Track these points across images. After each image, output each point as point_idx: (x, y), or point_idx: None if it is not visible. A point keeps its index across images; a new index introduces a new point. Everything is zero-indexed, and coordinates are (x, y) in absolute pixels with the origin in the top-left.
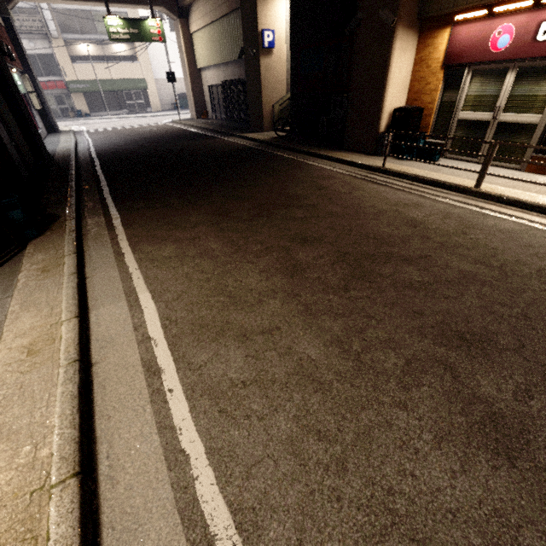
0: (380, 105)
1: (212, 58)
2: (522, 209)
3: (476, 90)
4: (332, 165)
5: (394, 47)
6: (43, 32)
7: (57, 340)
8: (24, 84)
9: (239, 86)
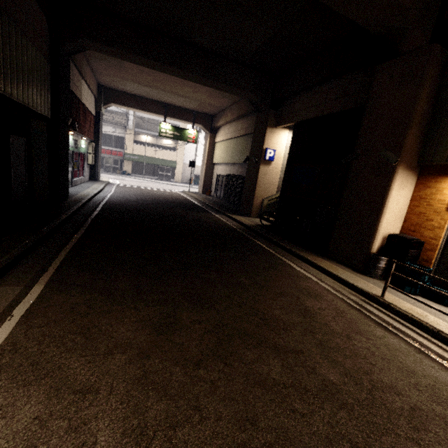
0: (375, 227)
1: (224, 159)
2: None
3: None
4: (316, 274)
5: (394, 181)
6: (124, 125)
7: None
8: (88, 148)
9: (239, 180)
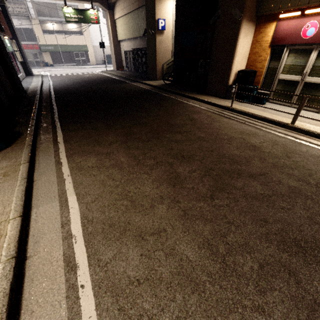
0: (230, 68)
1: (127, 34)
2: None
3: (291, 62)
4: (199, 103)
5: (240, 32)
6: (26, 15)
7: (3, 236)
8: (12, 46)
9: (142, 52)
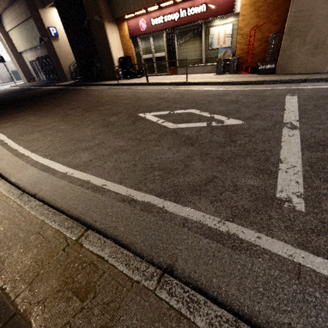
0: (111, 57)
1: (25, 45)
2: (159, 85)
3: (144, 46)
4: (98, 87)
5: (107, 31)
6: None
7: None
8: None
9: (47, 59)
